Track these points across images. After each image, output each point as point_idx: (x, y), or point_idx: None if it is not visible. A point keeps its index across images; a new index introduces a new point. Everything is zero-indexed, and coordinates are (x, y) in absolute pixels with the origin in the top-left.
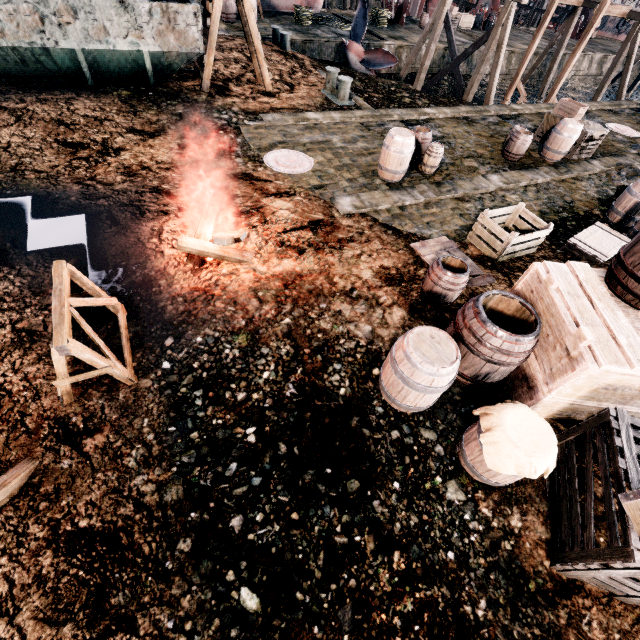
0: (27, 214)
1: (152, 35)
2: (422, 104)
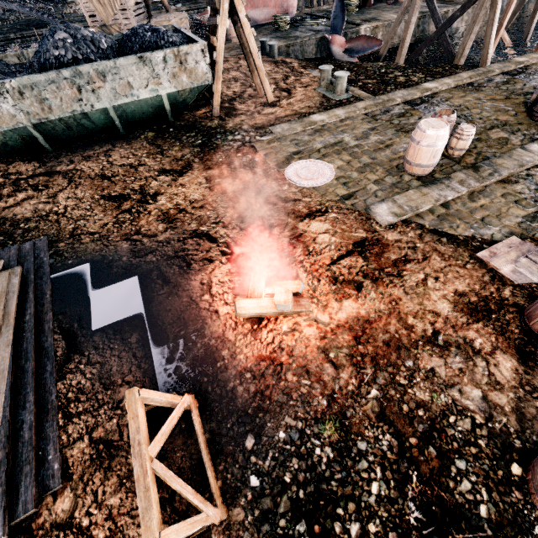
0: (88, 285)
1: (168, 79)
2: (418, 79)
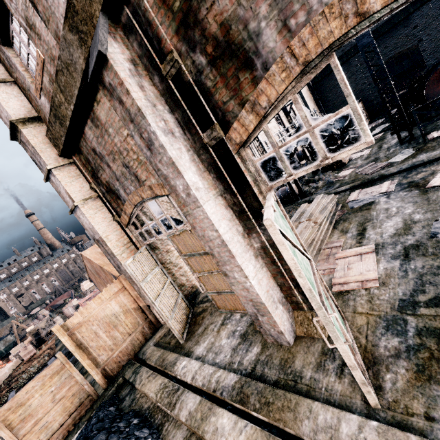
0: None
1: (3, 346)
2: None
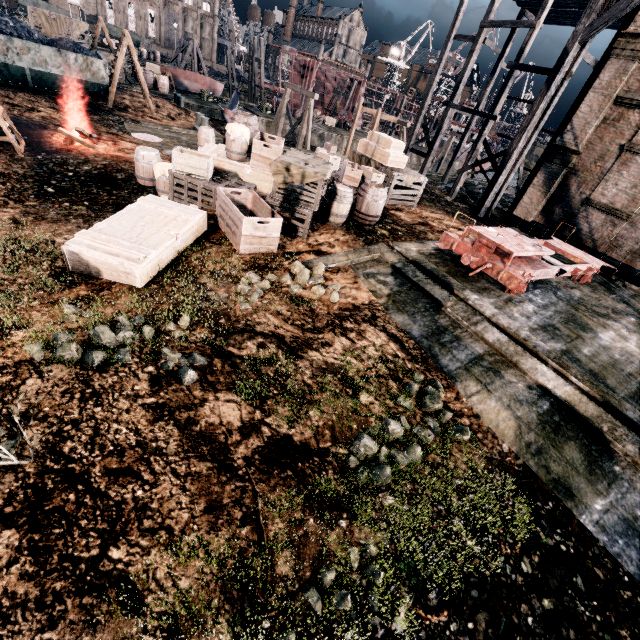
0: None
1: (76, 70)
2: None
